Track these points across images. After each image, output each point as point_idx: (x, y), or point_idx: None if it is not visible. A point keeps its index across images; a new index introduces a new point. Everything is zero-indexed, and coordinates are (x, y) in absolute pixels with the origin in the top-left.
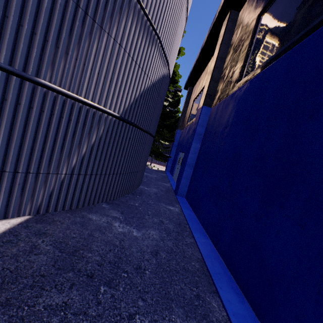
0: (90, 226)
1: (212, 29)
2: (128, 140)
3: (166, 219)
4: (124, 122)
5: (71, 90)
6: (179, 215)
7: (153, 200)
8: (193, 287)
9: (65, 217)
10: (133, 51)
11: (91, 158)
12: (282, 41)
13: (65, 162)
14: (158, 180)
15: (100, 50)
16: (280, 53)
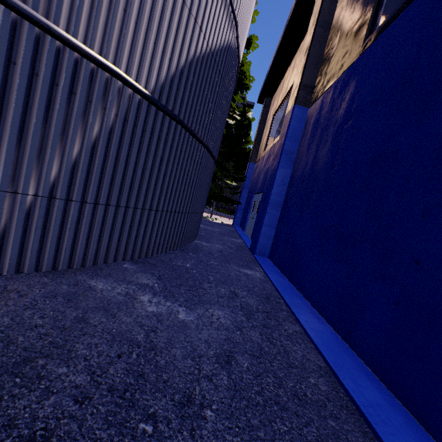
0: (85, 301)
1: None
2: (170, 149)
3: (241, 289)
4: (159, 111)
5: (32, 1)
6: (263, 283)
7: (217, 260)
8: None
9: (35, 284)
10: None
11: (93, 169)
12: None
13: (33, 169)
14: (223, 234)
15: None
16: None
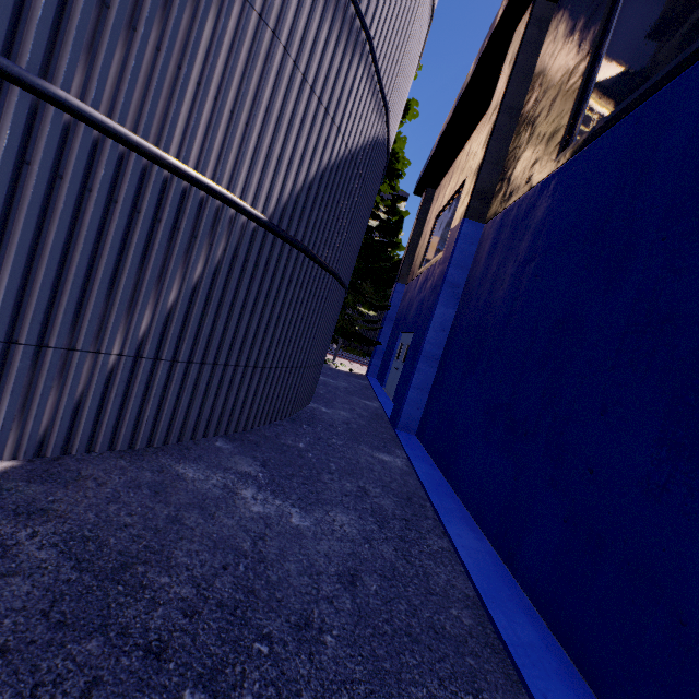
0: (176, 495)
1: (487, 47)
2: (287, 285)
3: (374, 484)
4: (278, 238)
5: (143, 130)
6: (405, 477)
7: (342, 437)
8: (463, 694)
9: (112, 468)
10: (307, 57)
11: (191, 319)
12: (697, 28)
13: (121, 323)
14: (352, 393)
15: (222, 37)
16: (698, 52)
